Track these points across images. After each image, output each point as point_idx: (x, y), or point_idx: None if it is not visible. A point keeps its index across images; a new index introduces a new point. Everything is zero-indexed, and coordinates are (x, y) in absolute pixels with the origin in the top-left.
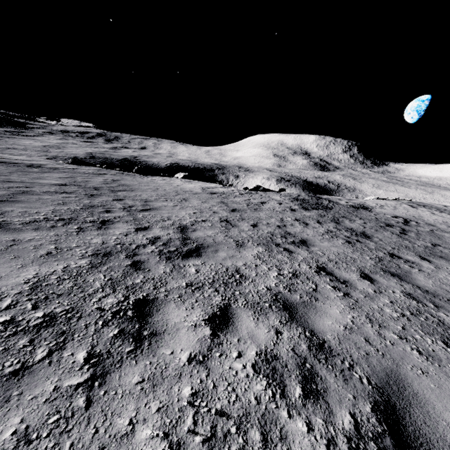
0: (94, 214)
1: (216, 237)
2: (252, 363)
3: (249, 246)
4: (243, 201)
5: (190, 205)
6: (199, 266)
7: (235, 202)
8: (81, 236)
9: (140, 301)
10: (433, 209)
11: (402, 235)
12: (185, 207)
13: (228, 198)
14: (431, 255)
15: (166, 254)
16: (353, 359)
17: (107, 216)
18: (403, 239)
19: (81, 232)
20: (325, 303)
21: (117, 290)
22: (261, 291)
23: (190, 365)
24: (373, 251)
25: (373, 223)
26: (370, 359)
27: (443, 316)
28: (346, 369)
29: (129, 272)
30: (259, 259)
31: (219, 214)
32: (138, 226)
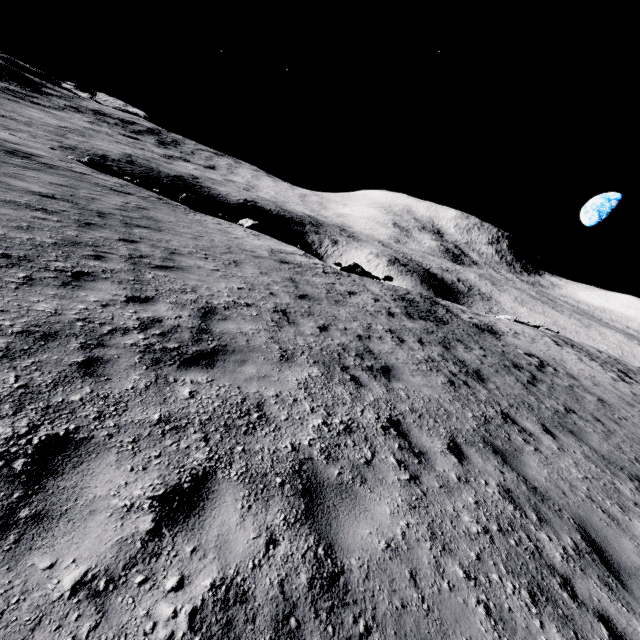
0: (71, 257)
1: (254, 337)
2: (193, 607)
3: (299, 362)
4: (324, 284)
5: (239, 274)
6: (200, 385)
7: (312, 283)
8: (21, 293)
9: (54, 441)
10: (582, 354)
11: (529, 386)
12: (229, 276)
13: (303, 275)
14: (559, 426)
15: (156, 352)
16: (376, 616)
17: (93, 265)
18: (529, 392)
19: (26, 285)
20: (375, 491)
21: (24, 410)
22: (280, 451)
23: (71, 599)
24: (482, 404)
25: (496, 358)
26: (404, 618)
27: (544, 539)
28: (357, 637)
29: (68, 377)
30: (305, 390)
31: (277, 298)
32: (135, 292)
